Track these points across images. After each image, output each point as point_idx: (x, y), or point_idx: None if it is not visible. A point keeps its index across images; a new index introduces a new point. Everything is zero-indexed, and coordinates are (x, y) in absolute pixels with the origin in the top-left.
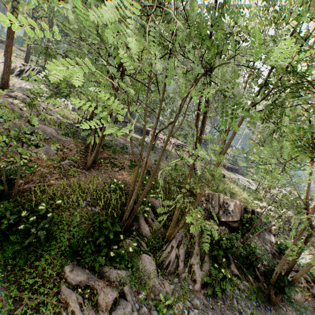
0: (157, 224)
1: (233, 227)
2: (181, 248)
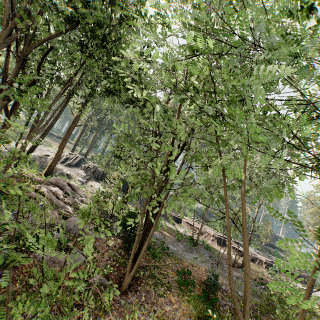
0: None
1: None
2: None
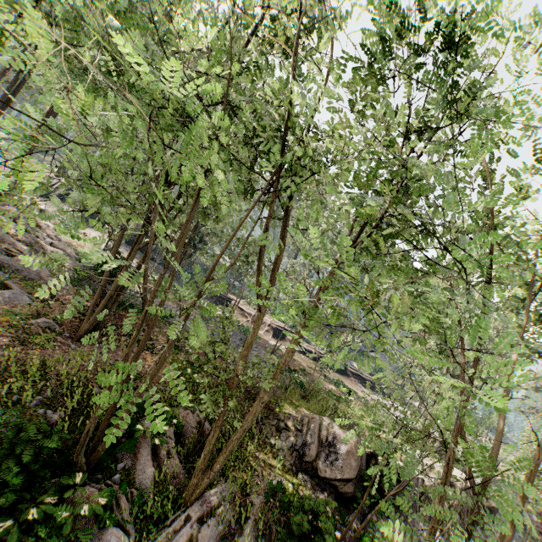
0: (176, 464)
1: (344, 493)
2: (209, 524)
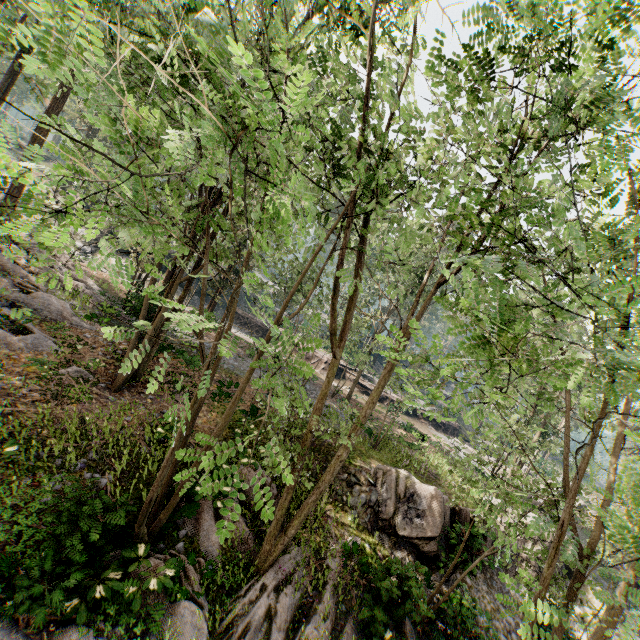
0: (242, 528)
1: (426, 552)
2: (287, 593)
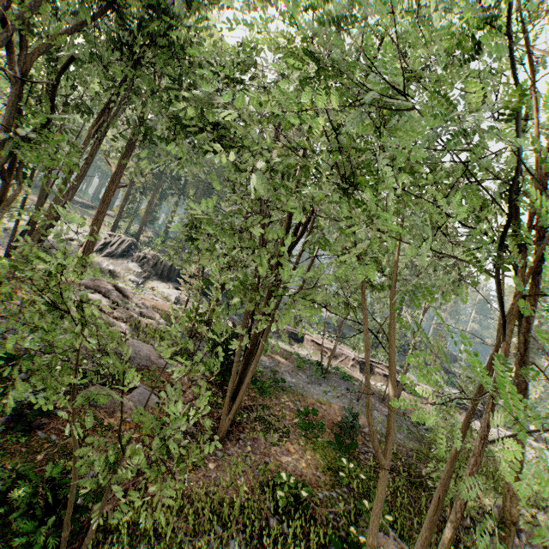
0: None
1: None
2: None
